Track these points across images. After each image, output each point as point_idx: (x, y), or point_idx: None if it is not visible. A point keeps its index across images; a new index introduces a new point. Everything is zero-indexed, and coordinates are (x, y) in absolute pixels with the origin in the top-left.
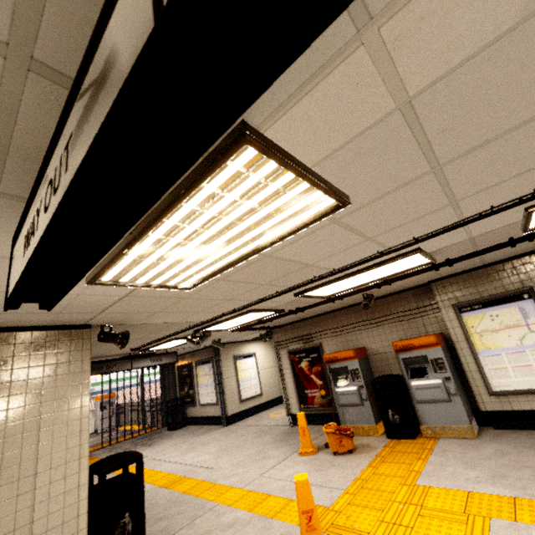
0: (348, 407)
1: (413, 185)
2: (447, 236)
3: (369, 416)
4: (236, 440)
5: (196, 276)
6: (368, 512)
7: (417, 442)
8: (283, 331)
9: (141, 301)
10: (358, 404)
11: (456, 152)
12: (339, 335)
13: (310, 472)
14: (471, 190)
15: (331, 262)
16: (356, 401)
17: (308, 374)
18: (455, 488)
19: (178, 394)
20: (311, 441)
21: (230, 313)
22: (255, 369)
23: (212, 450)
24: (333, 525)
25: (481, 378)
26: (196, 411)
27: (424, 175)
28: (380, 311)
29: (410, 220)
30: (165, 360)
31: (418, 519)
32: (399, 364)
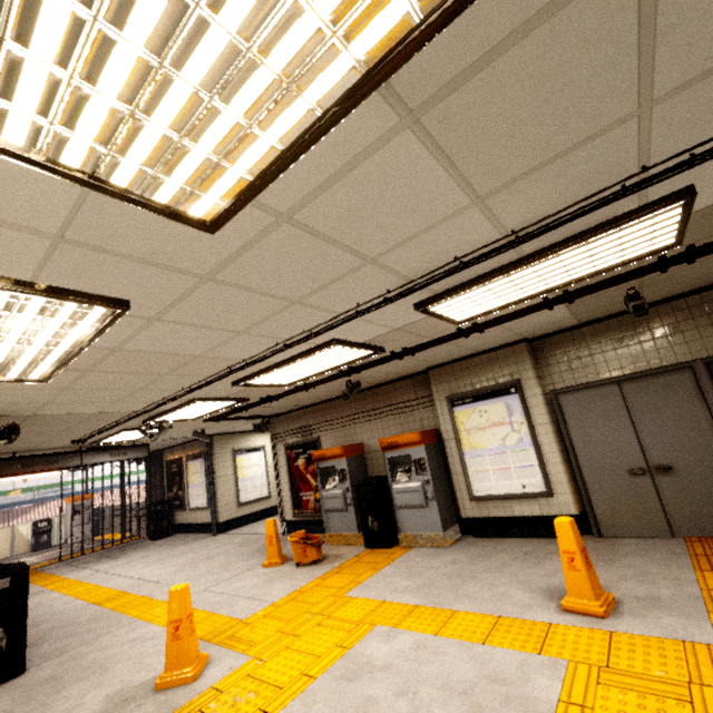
0: (333, 513)
1: (203, 290)
2: (355, 328)
3: (352, 523)
4: (215, 550)
5: (35, 369)
6: (275, 623)
7: (389, 552)
8: (282, 421)
9: (1, 392)
10: (342, 509)
11: (205, 267)
12: (338, 428)
13: (258, 585)
14: (296, 292)
15: (228, 353)
16: (340, 506)
17: (304, 474)
18: (376, 598)
19: (166, 496)
20: (279, 552)
21: (164, 403)
22: (263, 465)
23: (180, 562)
24: (232, 637)
25: (465, 481)
26: (186, 517)
27: (201, 283)
28: (381, 401)
29: (264, 316)
30: (132, 455)
31: (313, 629)
32: (385, 464)
